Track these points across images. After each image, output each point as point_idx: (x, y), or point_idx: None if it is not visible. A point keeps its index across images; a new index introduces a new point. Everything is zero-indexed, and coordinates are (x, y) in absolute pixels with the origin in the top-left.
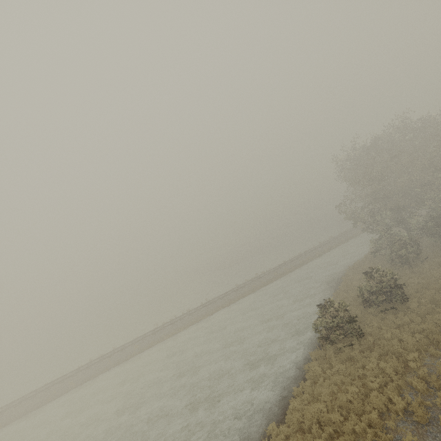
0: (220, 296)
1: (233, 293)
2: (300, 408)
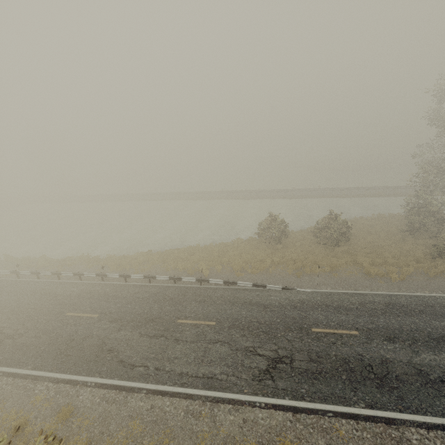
0: (272, 190)
1: (282, 192)
2: (212, 246)
